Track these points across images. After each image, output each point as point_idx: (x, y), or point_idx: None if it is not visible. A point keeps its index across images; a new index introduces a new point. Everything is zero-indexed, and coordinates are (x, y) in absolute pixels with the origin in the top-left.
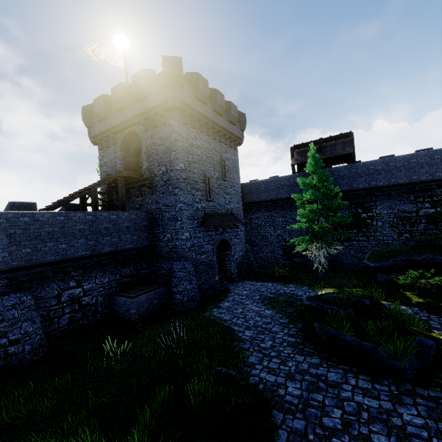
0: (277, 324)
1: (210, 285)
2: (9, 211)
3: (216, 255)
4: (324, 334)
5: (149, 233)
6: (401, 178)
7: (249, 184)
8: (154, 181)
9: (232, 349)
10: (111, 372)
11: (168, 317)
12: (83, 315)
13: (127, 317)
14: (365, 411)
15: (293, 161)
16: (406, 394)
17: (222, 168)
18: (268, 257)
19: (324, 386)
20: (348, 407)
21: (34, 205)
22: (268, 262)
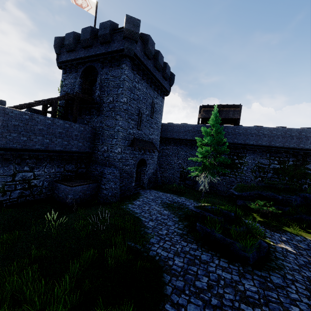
0: (171, 220)
1: (128, 188)
2: None
3: (135, 168)
4: (202, 231)
5: (91, 143)
6: (265, 142)
7: (167, 125)
8: (102, 106)
9: (139, 232)
10: (49, 236)
11: (95, 204)
12: (30, 193)
13: (64, 200)
14: (222, 280)
15: (200, 115)
16: (248, 272)
17: (152, 108)
18: (170, 177)
19: (199, 262)
20: (212, 276)
21: (3, 102)
22: (169, 180)
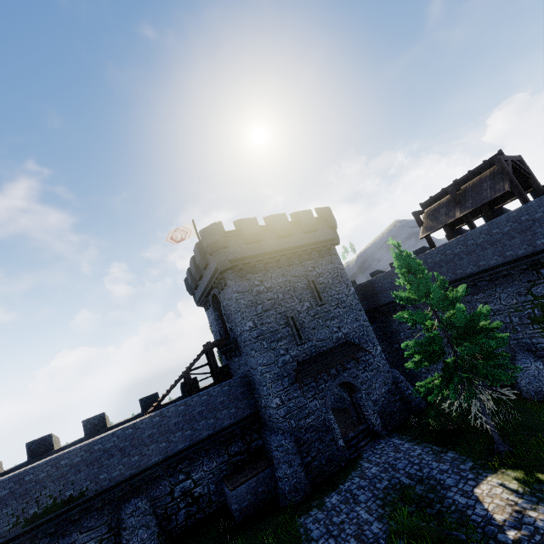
0: None
1: (328, 457)
2: (118, 429)
3: (348, 398)
4: None
5: (249, 398)
6: None
7: (378, 279)
8: (238, 342)
9: None
10: None
11: (270, 514)
12: (198, 508)
13: (232, 512)
14: None
15: (422, 231)
16: None
17: (313, 291)
18: None
19: None
20: None
21: (156, 395)
22: None
